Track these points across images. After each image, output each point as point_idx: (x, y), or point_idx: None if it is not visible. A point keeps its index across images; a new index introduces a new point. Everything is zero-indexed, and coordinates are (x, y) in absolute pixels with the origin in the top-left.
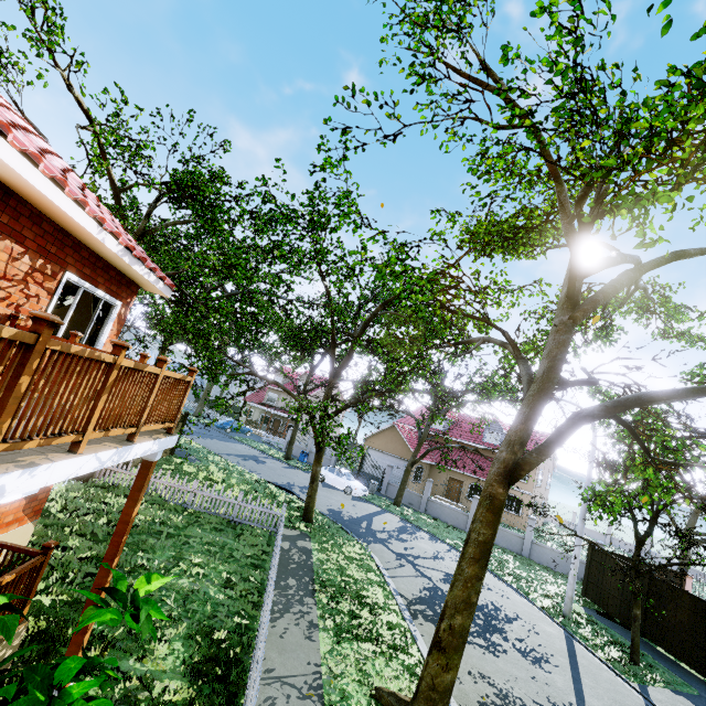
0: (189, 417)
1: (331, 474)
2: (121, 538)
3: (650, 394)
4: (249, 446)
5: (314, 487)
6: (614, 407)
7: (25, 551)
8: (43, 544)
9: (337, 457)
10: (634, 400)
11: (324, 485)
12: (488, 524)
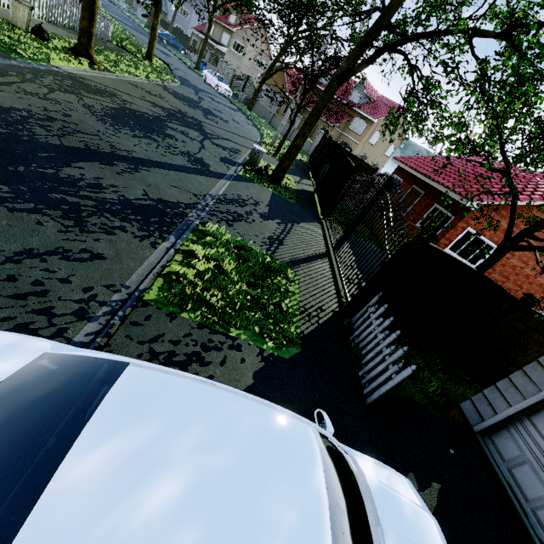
0: (140, 26)
1: (210, 75)
2: None
3: None
4: (173, 54)
5: (153, 36)
6: None
7: None
8: None
9: (232, 78)
10: None
11: (204, 82)
12: None
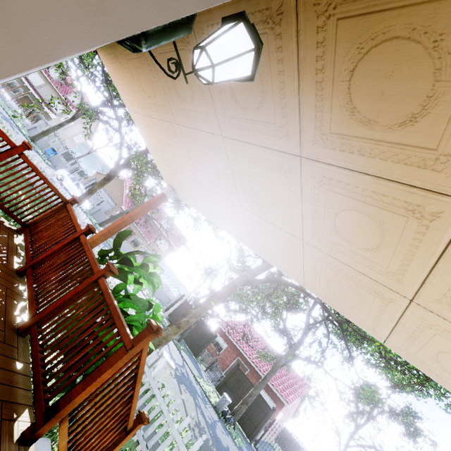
0: None
1: (71, 182)
2: (125, 226)
3: (299, 287)
4: None
5: (88, 197)
6: (288, 284)
7: (58, 192)
8: (75, 198)
9: (73, 169)
10: (294, 286)
11: (61, 185)
12: (227, 294)
